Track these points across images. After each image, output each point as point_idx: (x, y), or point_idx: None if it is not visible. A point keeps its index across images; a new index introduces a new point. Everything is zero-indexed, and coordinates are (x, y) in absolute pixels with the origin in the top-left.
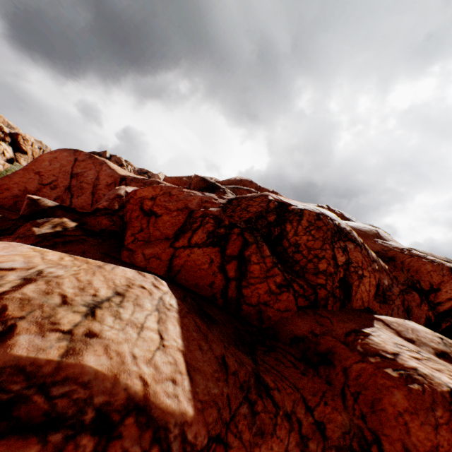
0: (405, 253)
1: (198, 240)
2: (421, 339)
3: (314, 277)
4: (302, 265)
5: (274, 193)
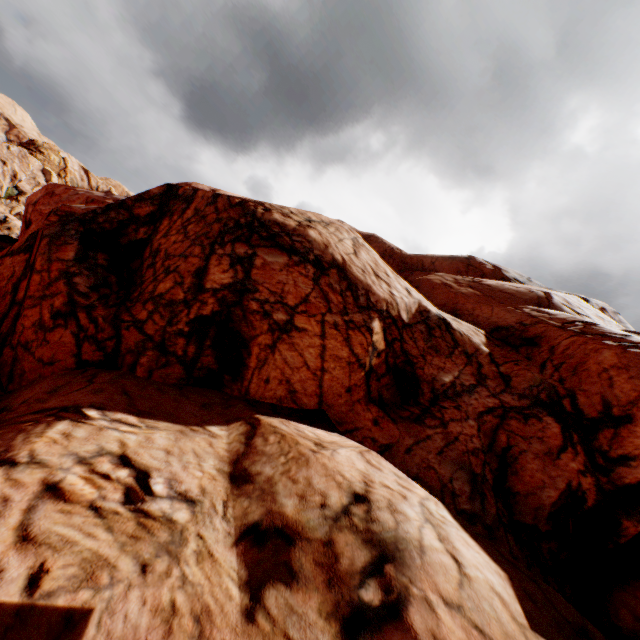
0: (571, 328)
1: (17, 246)
2: (279, 482)
3: (142, 308)
4: (144, 288)
5: (372, 238)
